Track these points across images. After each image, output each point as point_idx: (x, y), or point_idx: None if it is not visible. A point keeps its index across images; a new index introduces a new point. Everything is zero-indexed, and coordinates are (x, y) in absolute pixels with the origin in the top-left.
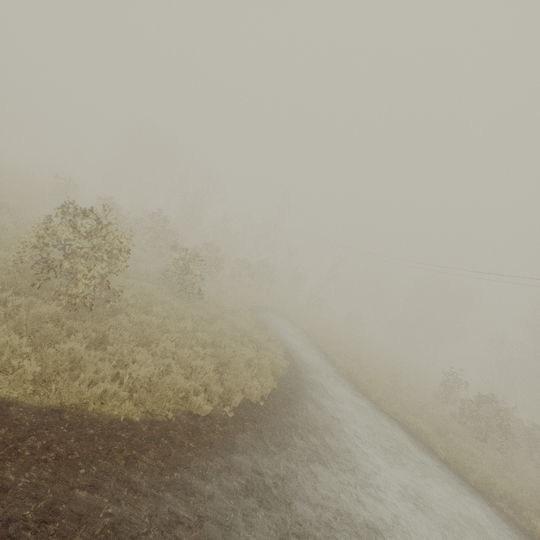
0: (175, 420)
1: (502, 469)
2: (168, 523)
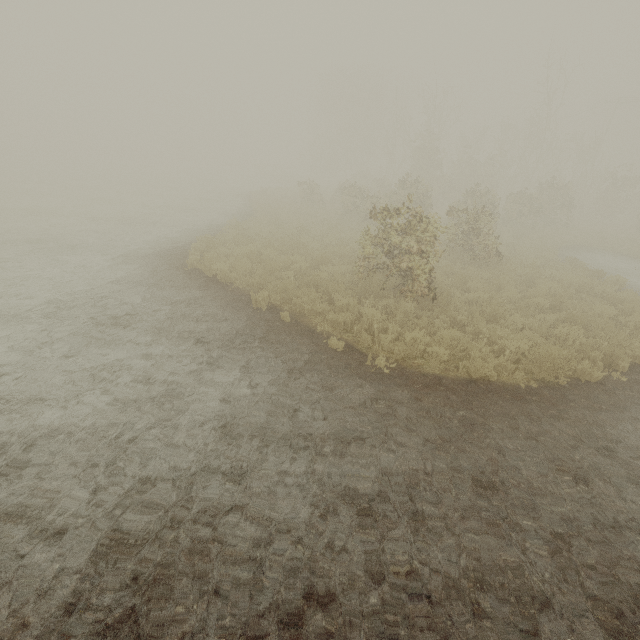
0: (568, 386)
1: None
2: (628, 467)
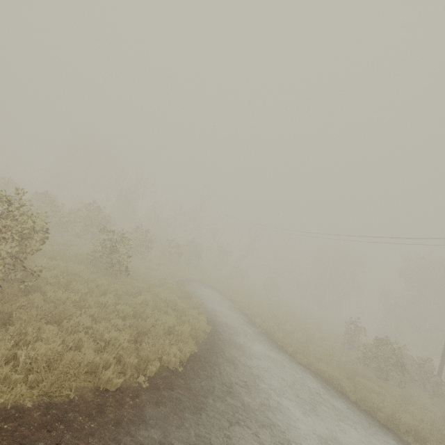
0: (78, 399)
1: (404, 404)
2: None
